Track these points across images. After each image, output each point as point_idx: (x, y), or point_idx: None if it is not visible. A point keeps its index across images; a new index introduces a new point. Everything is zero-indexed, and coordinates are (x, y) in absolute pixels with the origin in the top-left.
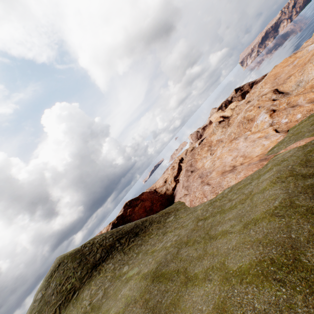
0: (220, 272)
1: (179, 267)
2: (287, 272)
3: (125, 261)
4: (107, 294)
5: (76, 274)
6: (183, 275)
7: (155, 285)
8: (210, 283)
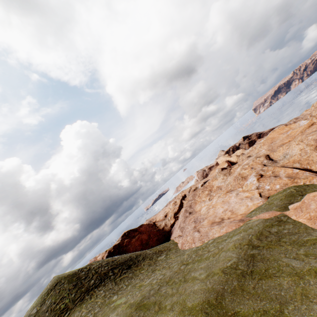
0: (180, 305)
1: (157, 301)
2: (212, 308)
3: (116, 291)
4: None
5: (71, 295)
6: (158, 307)
7: (137, 311)
8: (172, 313)
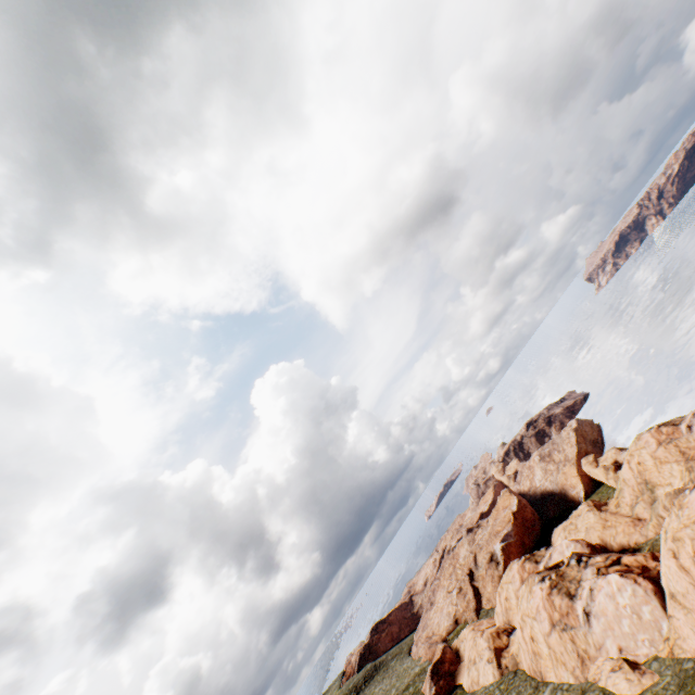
0: None
1: None
2: None
3: None
4: None
5: None
6: None
7: None
8: None
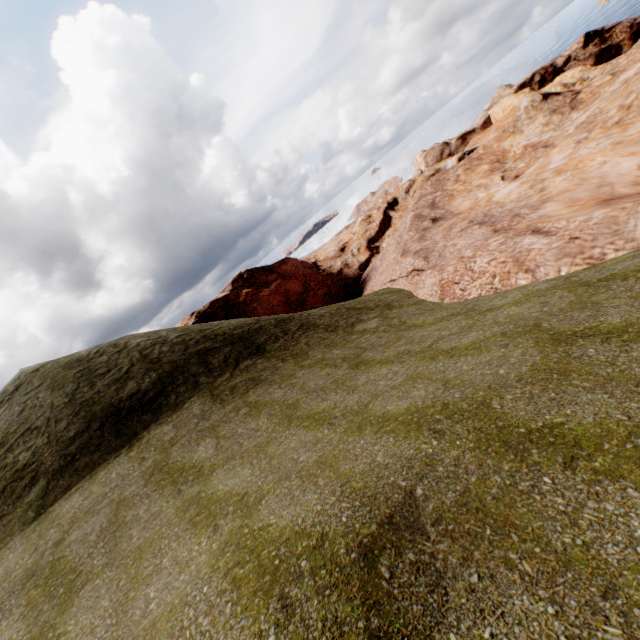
0: None
1: None
2: None
3: (210, 421)
4: (118, 532)
5: (55, 427)
6: None
7: None
8: None
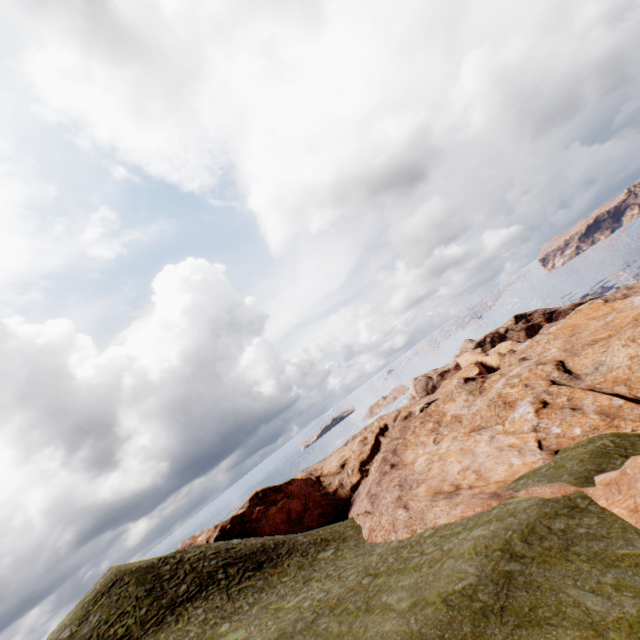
0: None
1: None
2: None
3: (228, 613)
4: None
5: (139, 611)
6: None
7: None
8: None
